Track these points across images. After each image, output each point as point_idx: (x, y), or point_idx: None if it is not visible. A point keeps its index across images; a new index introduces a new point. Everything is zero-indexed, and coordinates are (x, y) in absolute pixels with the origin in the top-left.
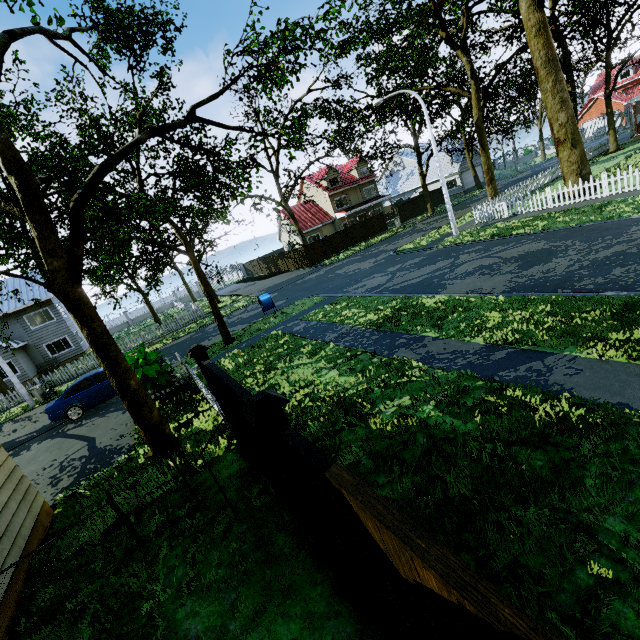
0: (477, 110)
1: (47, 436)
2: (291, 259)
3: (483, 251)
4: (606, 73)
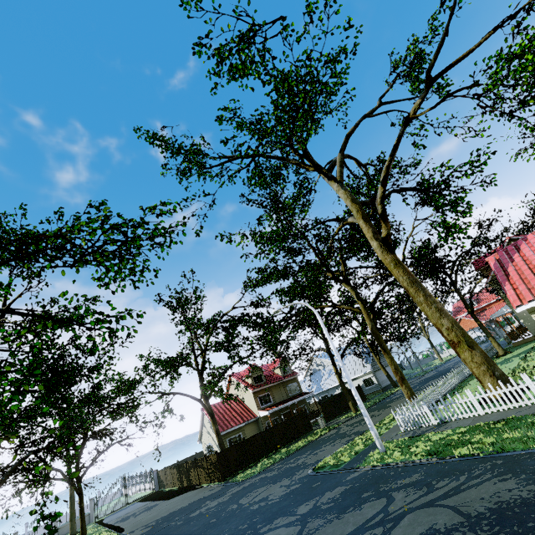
0: (369, 320)
1: None
2: (203, 469)
3: (425, 487)
4: (460, 298)
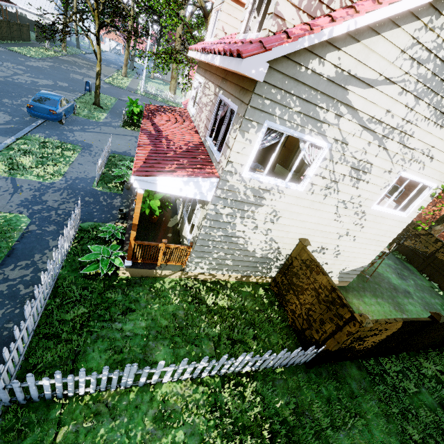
0: (131, 27)
1: (63, 130)
2: None
3: None
4: (158, 46)
